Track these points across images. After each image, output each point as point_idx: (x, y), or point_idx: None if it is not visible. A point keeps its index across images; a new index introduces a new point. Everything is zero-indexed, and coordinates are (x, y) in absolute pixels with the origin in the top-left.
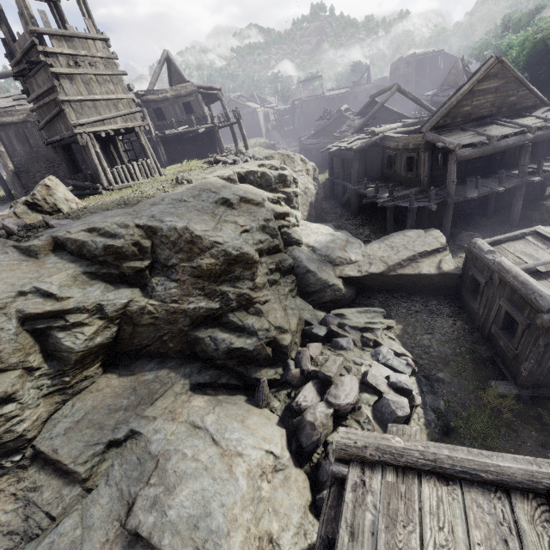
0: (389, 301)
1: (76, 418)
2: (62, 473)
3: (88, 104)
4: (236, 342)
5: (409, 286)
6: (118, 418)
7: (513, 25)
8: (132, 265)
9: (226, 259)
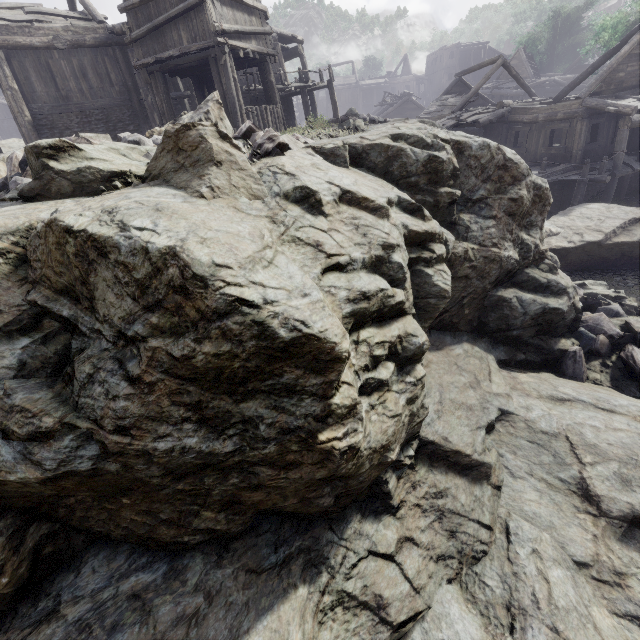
0: (595, 277)
1: (434, 398)
2: (459, 469)
3: (226, 4)
4: (549, 302)
5: (612, 260)
6: (475, 397)
7: (563, 20)
8: (451, 190)
9: (534, 195)
